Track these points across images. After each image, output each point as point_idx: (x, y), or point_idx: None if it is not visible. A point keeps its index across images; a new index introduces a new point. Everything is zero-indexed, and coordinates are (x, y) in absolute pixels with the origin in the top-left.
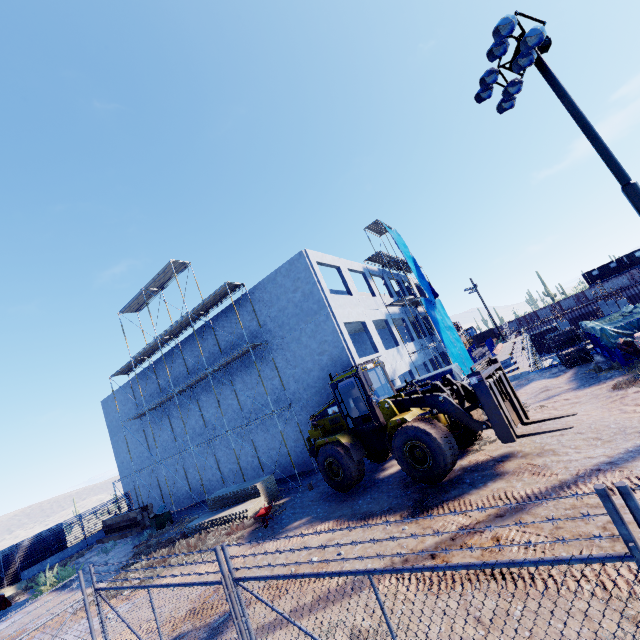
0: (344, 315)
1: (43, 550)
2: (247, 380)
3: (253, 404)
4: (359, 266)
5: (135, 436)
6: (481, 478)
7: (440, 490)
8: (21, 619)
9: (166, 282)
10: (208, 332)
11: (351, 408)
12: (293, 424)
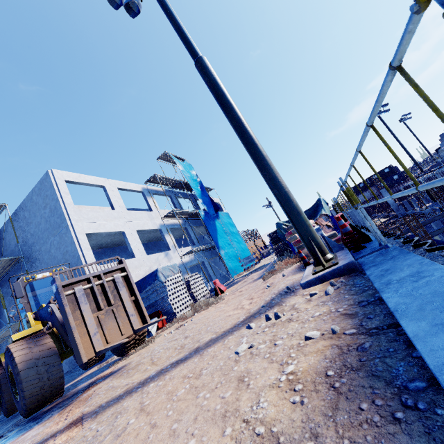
0: (91, 227)
1: None
2: None
3: None
4: (137, 186)
5: None
6: (53, 411)
7: (16, 430)
8: None
9: None
10: None
11: None
12: None
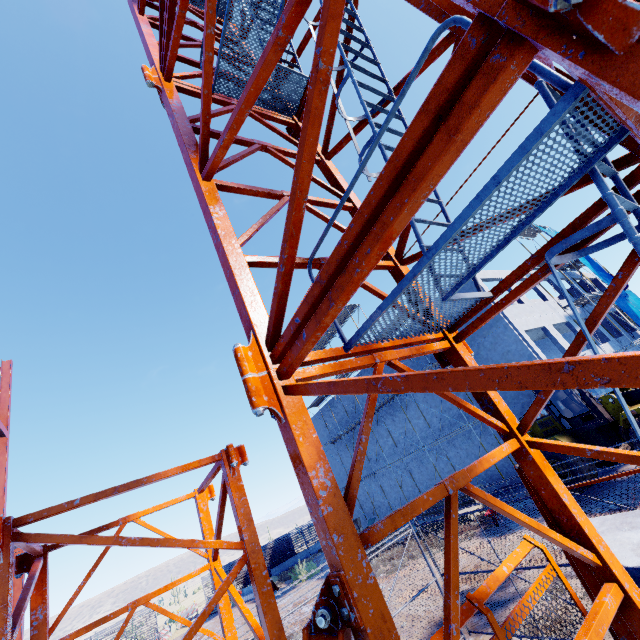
0: (522, 323)
1: (281, 553)
2: (429, 399)
3: (439, 421)
4: None
5: (330, 460)
6: None
7: None
8: (297, 594)
9: (340, 324)
10: None
11: (561, 410)
12: (487, 437)
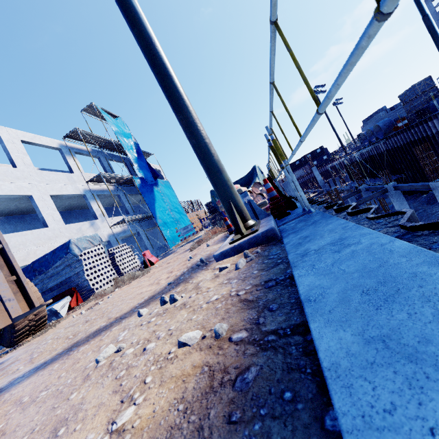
0: None
1: None
2: None
3: None
4: (52, 142)
5: None
6: None
7: None
8: None
9: None
10: None
11: None
12: None
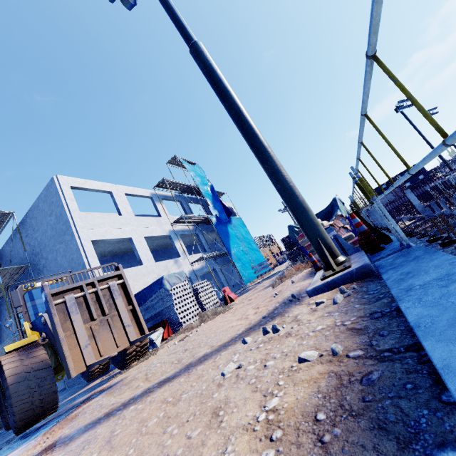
0: (97, 233)
1: None
2: None
3: None
4: (145, 192)
5: None
6: (42, 430)
7: (5, 448)
8: None
9: None
10: (1, 259)
11: None
12: None
